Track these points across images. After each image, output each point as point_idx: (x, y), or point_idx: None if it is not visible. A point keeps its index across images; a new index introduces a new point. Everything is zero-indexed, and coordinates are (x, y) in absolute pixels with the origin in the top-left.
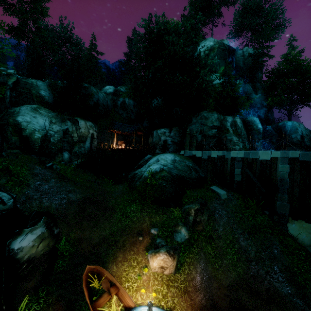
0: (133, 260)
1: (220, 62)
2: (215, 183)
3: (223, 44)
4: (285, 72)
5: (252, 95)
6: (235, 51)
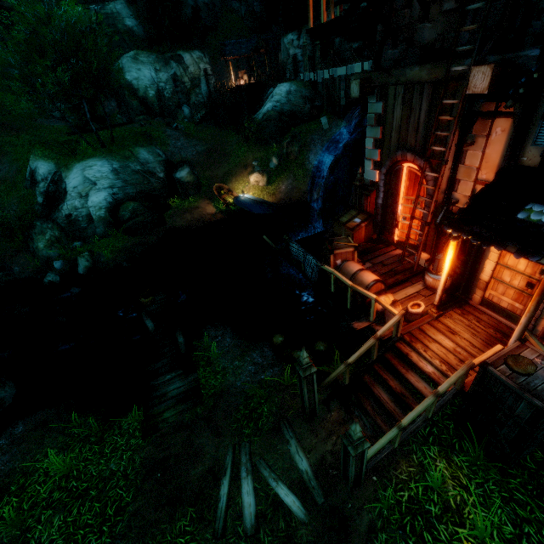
0: (241, 181)
1: None
2: (329, 113)
3: None
4: None
5: None
6: None
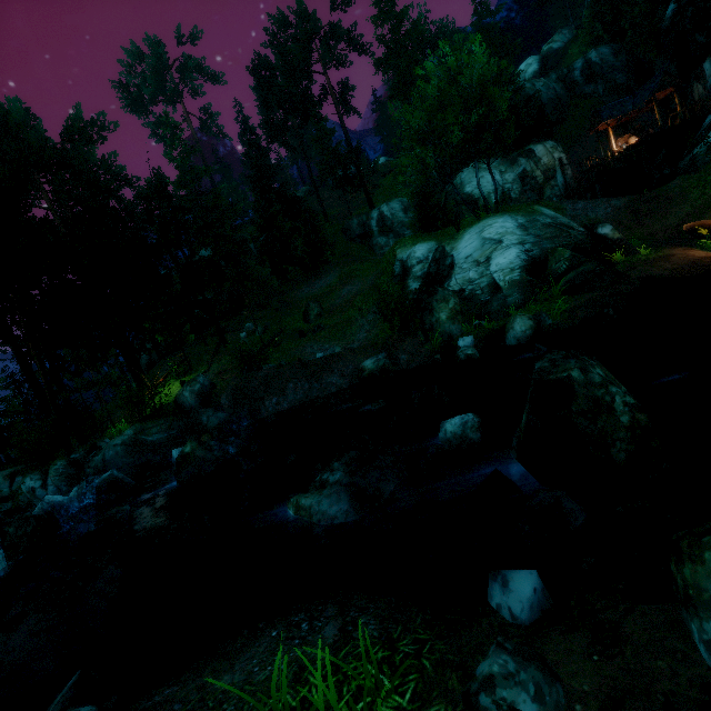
0: None
1: None
2: None
3: None
4: None
5: None
6: None
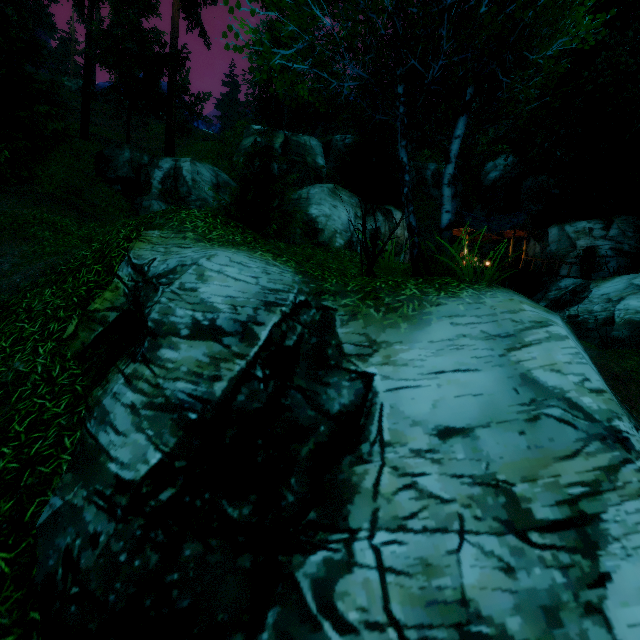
0: None
1: None
2: None
3: None
4: None
5: None
6: None
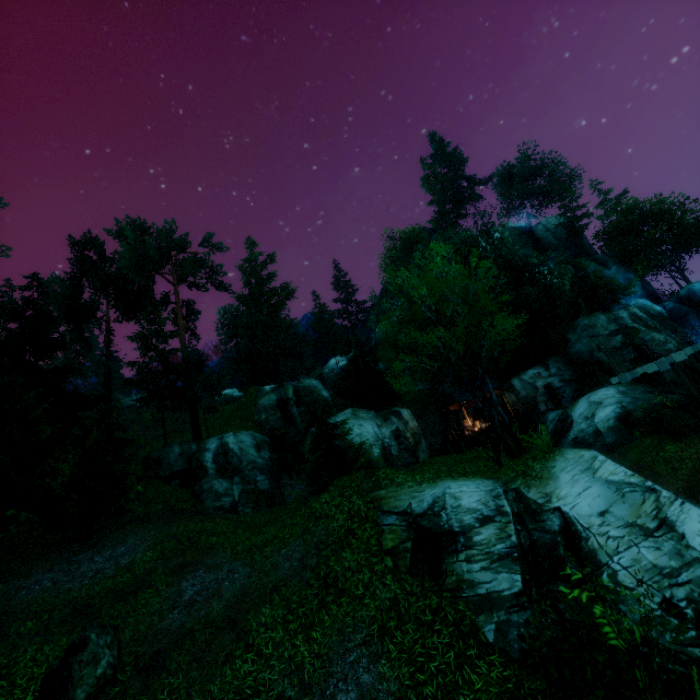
0: None
1: (527, 251)
2: None
3: (513, 228)
4: (624, 225)
5: (605, 273)
6: (531, 229)
